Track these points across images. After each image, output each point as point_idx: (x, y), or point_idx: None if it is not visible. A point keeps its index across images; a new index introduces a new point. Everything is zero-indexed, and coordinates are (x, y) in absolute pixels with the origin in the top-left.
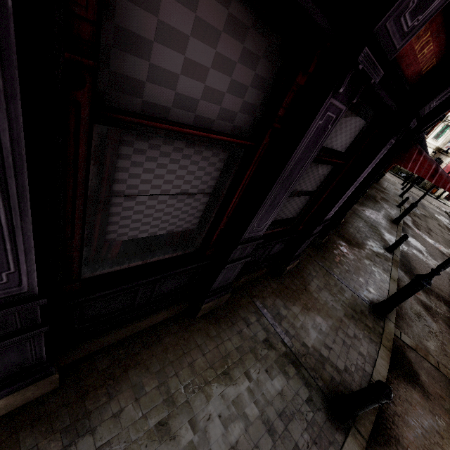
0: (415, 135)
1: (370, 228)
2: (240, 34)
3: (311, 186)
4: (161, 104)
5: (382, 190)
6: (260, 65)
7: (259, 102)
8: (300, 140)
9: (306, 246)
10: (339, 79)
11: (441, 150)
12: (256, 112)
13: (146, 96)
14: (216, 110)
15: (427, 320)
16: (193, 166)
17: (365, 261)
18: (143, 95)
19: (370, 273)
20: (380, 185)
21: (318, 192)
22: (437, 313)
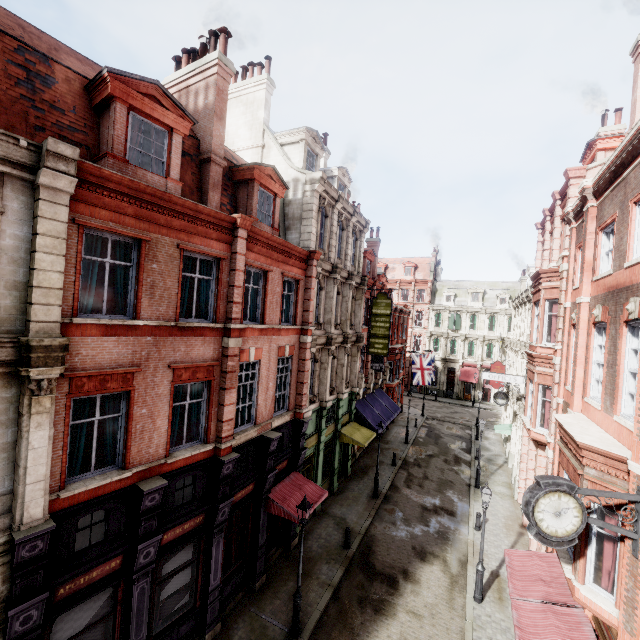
0: (262, 496)
1: (337, 524)
2: (91, 600)
3: (182, 583)
4: (69, 634)
5: (383, 448)
6: (103, 597)
7: (109, 601)
8: (132, 601)
9: (245, 595)
10: (134, 581)
11: (446, 359)
12: (110, 603)
13: (64, 636)
14: (91, 618)
15: (353, 616)
16: (88, 638)
17: (307, 579)
18: (63, 637)
19: (308, 591)
20: (382, 441)
21: (196, 578)
22: (371, 601)
